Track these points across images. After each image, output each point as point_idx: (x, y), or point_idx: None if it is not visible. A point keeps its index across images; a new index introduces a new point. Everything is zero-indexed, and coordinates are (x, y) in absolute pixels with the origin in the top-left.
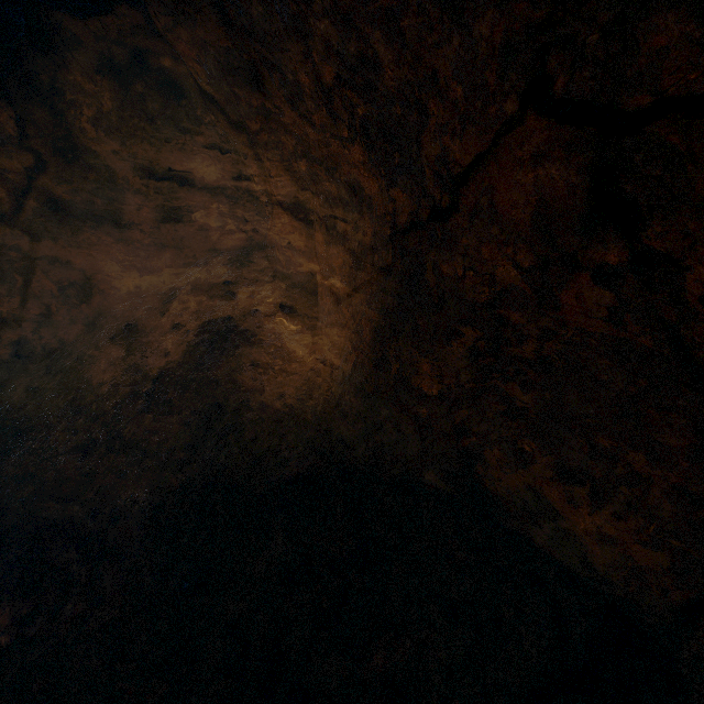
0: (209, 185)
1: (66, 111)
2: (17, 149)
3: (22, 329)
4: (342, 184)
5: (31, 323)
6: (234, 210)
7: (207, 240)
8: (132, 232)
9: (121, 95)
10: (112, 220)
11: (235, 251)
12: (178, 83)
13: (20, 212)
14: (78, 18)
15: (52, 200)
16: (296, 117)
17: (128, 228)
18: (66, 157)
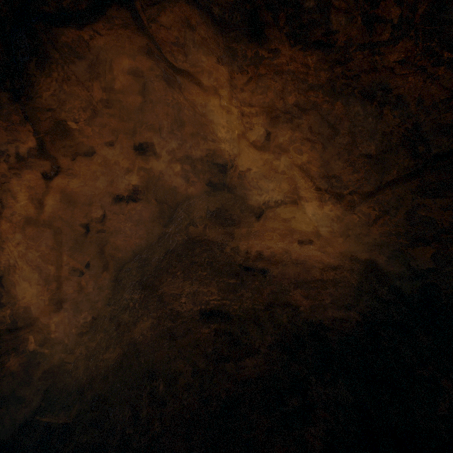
0: (173, 152)
1: (66, 119)
2: (35, 158)
3: (63, 309)
4: (353, 97)
5: (69, 302)
6: (194, 165)
7: (176, 194)
8: (127, 203)
9: (106, 95)
10: (112, 198)
11: (200, 196)
12: (142, 78)
13: (42, 212)
14: (74, 30)
15: (65, 195)
16: (296, 51)
17: (123, 201)
18: (72, 157)
